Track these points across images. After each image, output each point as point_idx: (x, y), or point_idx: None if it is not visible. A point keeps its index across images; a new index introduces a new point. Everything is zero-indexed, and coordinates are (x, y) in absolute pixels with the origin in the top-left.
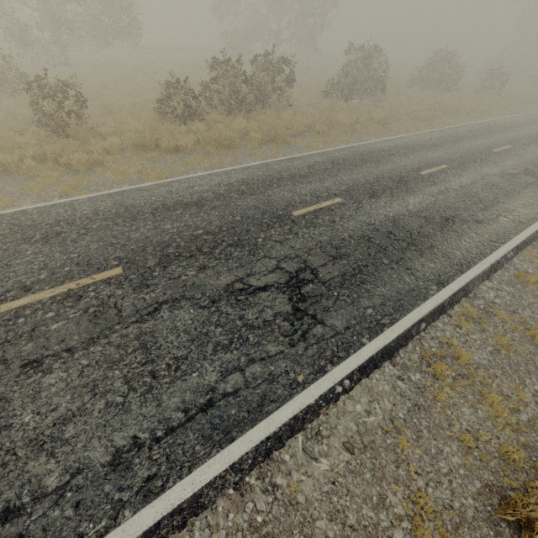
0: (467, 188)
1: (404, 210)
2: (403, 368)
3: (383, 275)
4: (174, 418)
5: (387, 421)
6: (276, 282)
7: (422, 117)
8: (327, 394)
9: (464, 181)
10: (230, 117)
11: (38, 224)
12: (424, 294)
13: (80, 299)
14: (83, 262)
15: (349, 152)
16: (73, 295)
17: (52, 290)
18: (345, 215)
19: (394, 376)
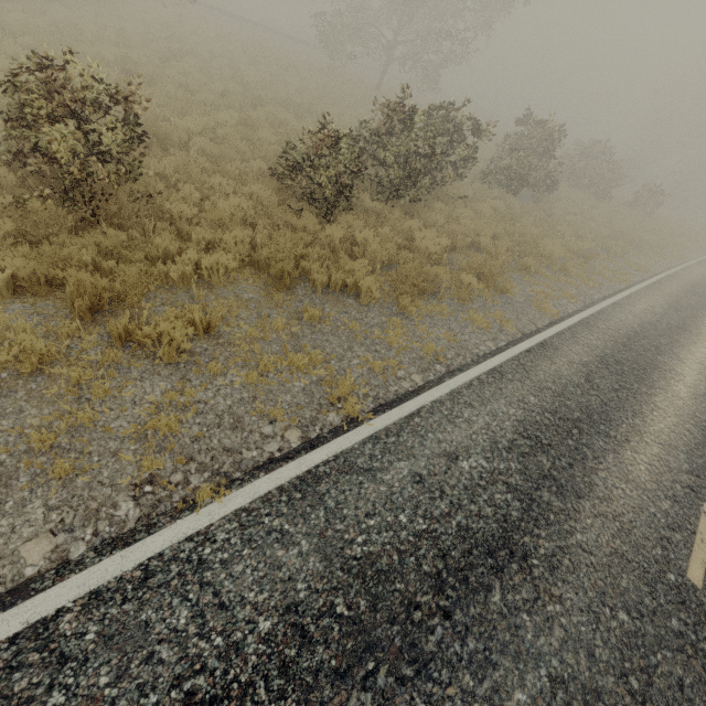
0: None
1: None
2: None
3: None
4: None
5: None
6: None
7: (616, 251)
8: None
9: None
10: (396, 211)
11: None
12: None
13: None
14: None
15: (604, 336)
16: None
17: None
18: None
19: None
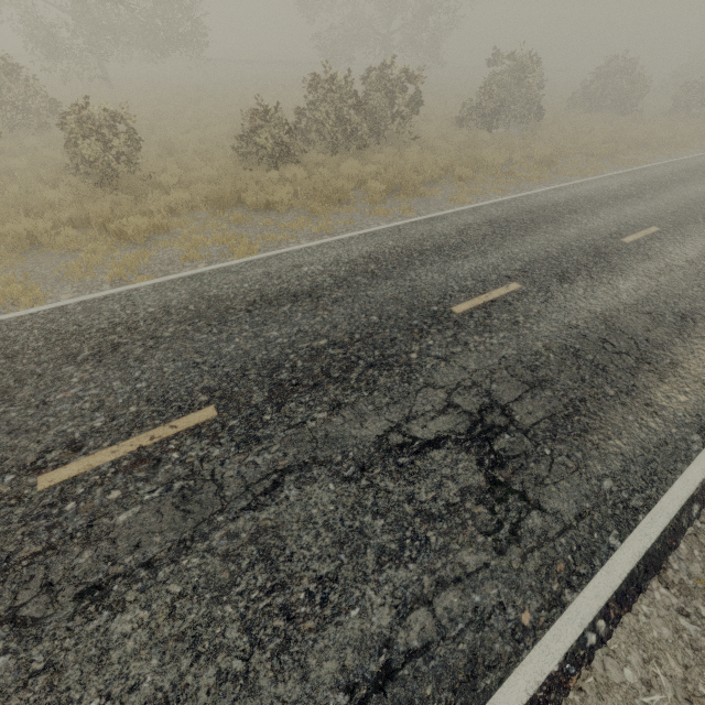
0: (698, 264)
1: (616, 302)
2: (682, 592)
3: (613, 416)
4: (333, 704)
5: (682, 703)
6: (452, 432)
7: (600, 153)
8: (575, 651)
9: (690, 252)
10: (336, 157)
11: (85, 331)
12: (685, 451)
13: (157, 465)
14: (156, 397)
15: (511, 208)
16: (146, 458)
17: (114, 448)
18: (531, 312)
19: (672, 607)
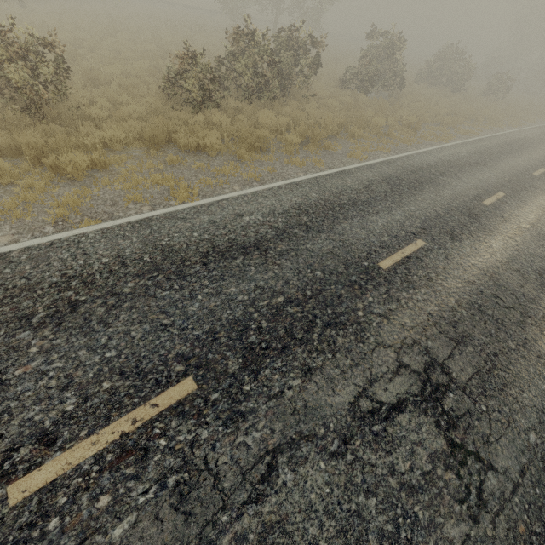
0: (537, 227)
1: (494, 260)
2: None
3: (520, 369)
4: None
5: None
6: (409, 393)
7: (447, 123)
8: None
9: (529, 216)
10: (252, 106)
11: (35, 286)
12: None
13: (146, 457)
14: (130, 369)
15: (398, 167)
16: (132, 448)
17: (93, 439)
18: (439, 268)
19: None
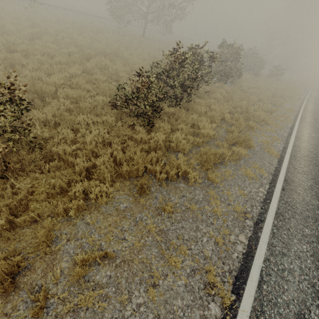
0: None
1: None
2: None
3: None
4: None
5: None
6: None
7: (278, 104)
8: None
9: None
10: (182, 111)
11: None
12: None
13: None
14: None
15: (305, 162)
16: None
17: None
18: None
19: None
